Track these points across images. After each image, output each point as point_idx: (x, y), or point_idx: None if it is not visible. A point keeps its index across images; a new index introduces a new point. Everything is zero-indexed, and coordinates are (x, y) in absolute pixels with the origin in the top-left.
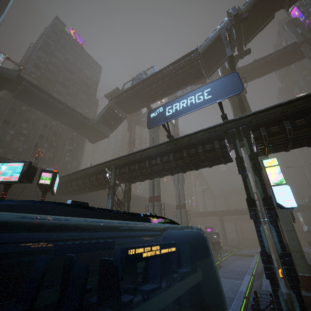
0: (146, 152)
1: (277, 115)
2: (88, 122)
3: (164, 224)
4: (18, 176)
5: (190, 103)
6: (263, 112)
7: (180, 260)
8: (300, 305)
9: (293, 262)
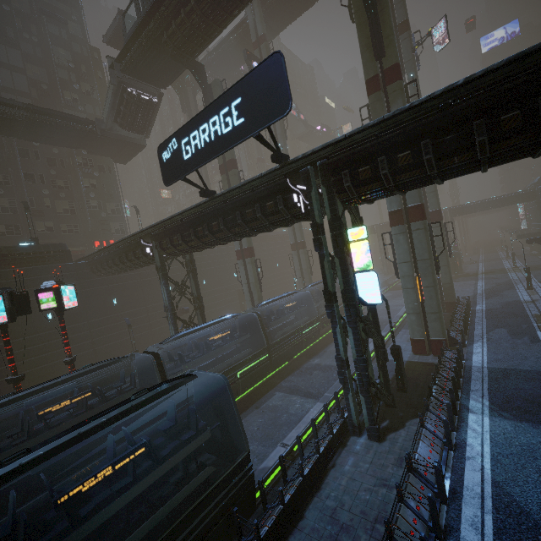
0: (185, 214)
1: (368, 145)
2: (93, 130)
3: (158, 398)
4: (5, 316)
5: (214, 133)
6: (343, 140)
7: (189, 422)
8: (367, 407)
9: (427, 324)
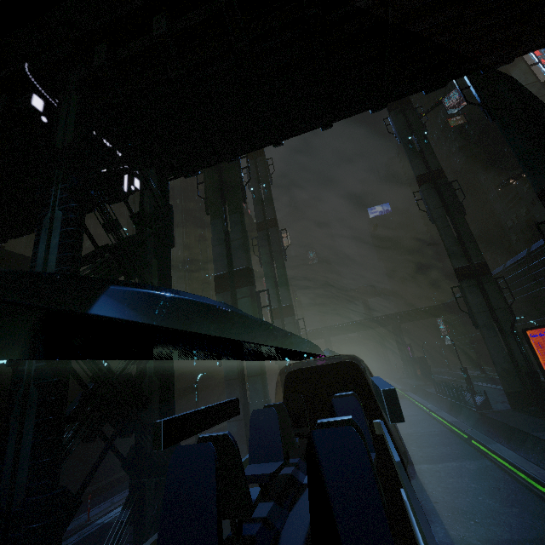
0: None
1: None
2: None
3: None
4: None
5: None
6: None
7: None
8: None
9: None
